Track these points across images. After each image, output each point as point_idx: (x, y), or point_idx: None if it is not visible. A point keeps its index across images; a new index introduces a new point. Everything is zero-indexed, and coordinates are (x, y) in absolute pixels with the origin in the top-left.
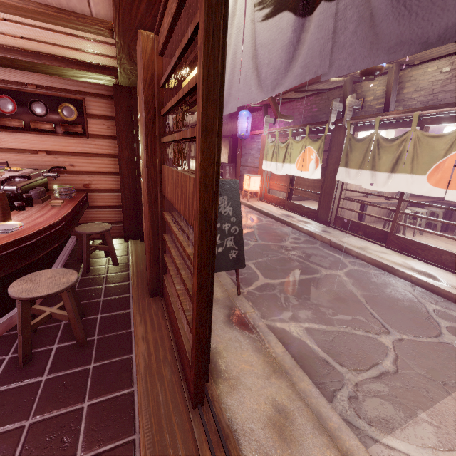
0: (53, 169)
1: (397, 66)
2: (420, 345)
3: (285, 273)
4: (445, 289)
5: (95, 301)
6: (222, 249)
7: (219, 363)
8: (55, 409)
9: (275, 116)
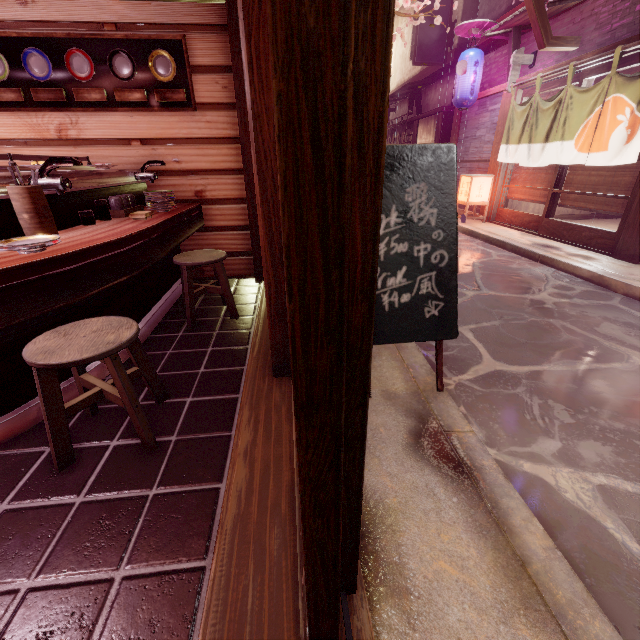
0: (147, 165)
1: None
2: None
3: (540, 353)
4: None
5: (191, 373)
6: (410, 296)
7: (384, 542)
8: (73, 569)
9: (537, 43)
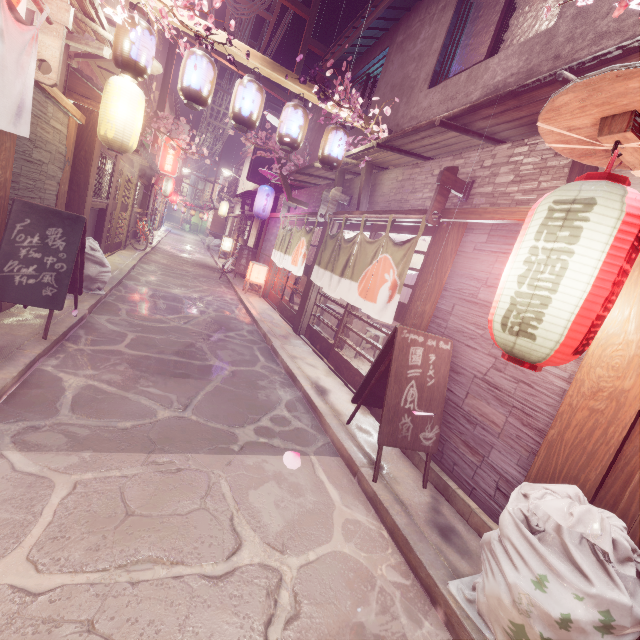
0: None
1: (370, 166)
2: (198, 425)
3: (160, 350)
4: (315, 402)
5: None
6: (35, 281)
7: None
8: None
9: (286, 197)
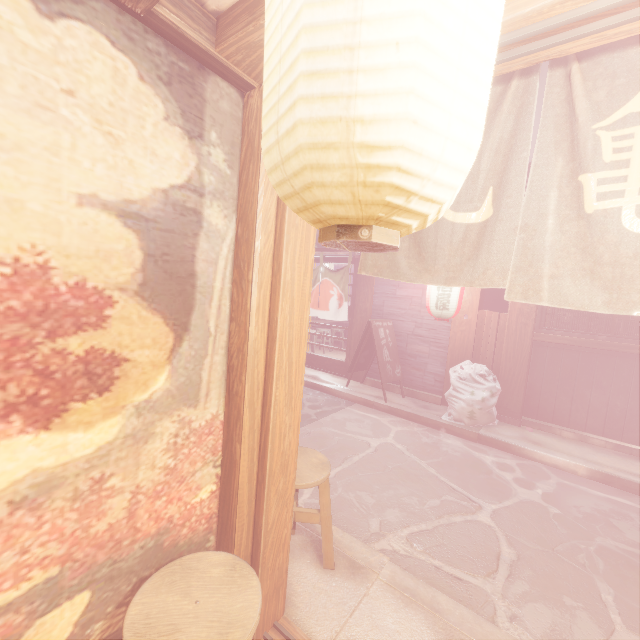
0: None
1: None
2: None
3: None
4: (319, 384)
5: None
6: None
7: None
8: None
9: None
